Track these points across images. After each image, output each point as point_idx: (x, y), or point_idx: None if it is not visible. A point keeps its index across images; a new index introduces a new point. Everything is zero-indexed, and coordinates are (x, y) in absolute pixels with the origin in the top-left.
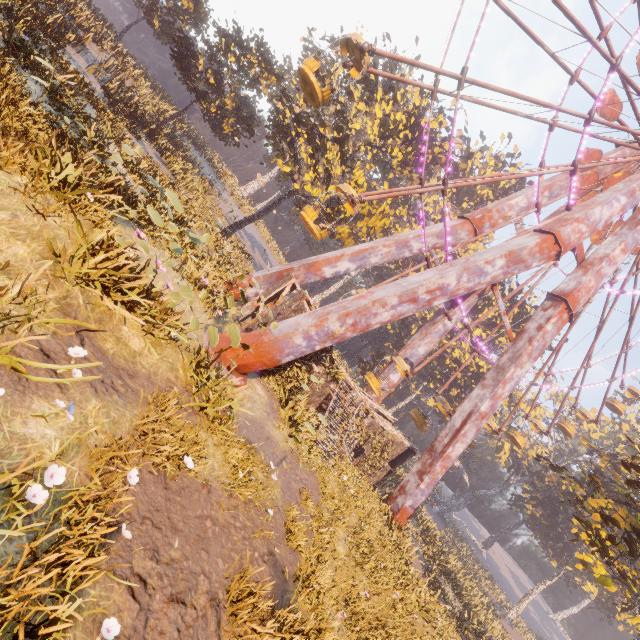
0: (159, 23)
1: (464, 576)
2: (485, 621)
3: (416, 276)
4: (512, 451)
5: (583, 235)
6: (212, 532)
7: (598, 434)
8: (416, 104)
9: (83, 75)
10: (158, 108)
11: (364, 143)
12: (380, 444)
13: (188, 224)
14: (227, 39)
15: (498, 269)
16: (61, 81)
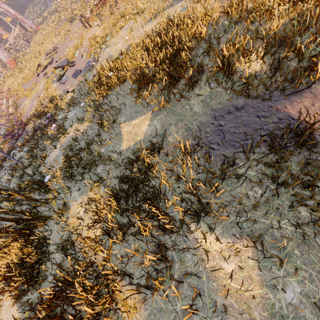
0: None
1: None
2: None
3: None
4: None
5: None
6: None
7: None
8: None
9: None
10: None
11: None
12: (22, 35)
13: None
14: None
15: None
16: None
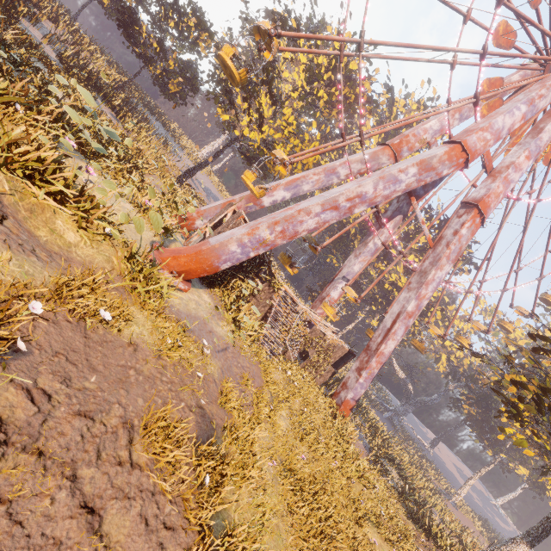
0: (107, 1)
1: (409, 465)
2: (429, 500)
3: (337, 188)
4: (448, 360)
5: (488, 143)
6: (135, 379)
7: (524, 341)
8: (336, 47)
9: (36, 41)
10: (114, 79)
11: (293, 89)
12: (323, 348)
13: (140, 167)
14: (166, 7)
15: (411, 177)
16: (6, 33)
